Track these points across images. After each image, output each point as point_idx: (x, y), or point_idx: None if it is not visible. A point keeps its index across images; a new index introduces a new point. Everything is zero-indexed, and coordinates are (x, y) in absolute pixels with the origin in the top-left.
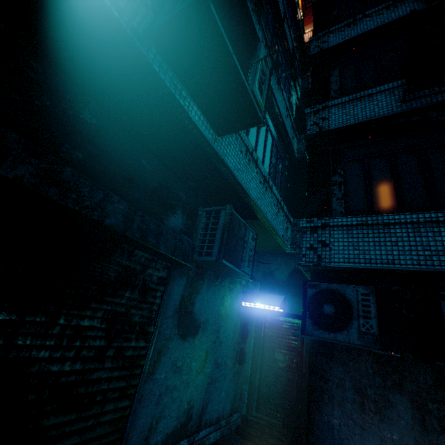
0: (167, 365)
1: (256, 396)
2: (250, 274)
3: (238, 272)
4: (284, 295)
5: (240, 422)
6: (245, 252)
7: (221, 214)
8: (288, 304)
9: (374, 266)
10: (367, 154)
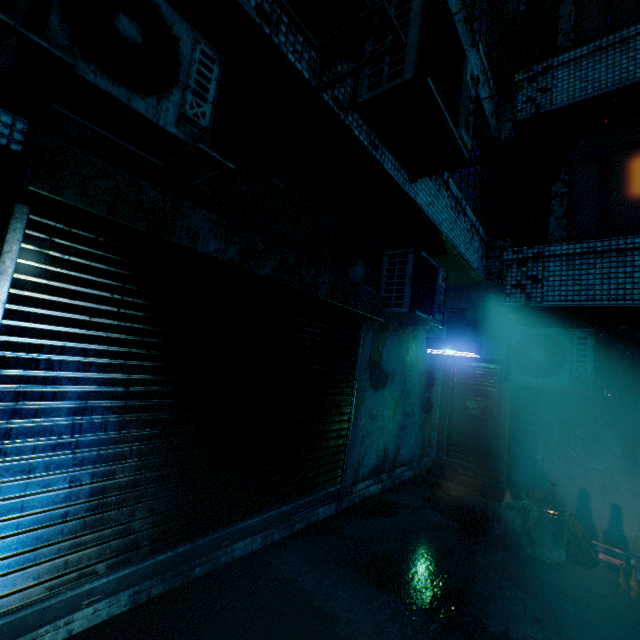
0: (365, 413)
1: (445, 443)
2: (441, 320)
3: (429, 321)
4: (478, 338)
5: (430, 465)
6: (435, 297)
7: (408, 259)
8: (483, 348)
9: (598, 304)
10: (607, 146)
